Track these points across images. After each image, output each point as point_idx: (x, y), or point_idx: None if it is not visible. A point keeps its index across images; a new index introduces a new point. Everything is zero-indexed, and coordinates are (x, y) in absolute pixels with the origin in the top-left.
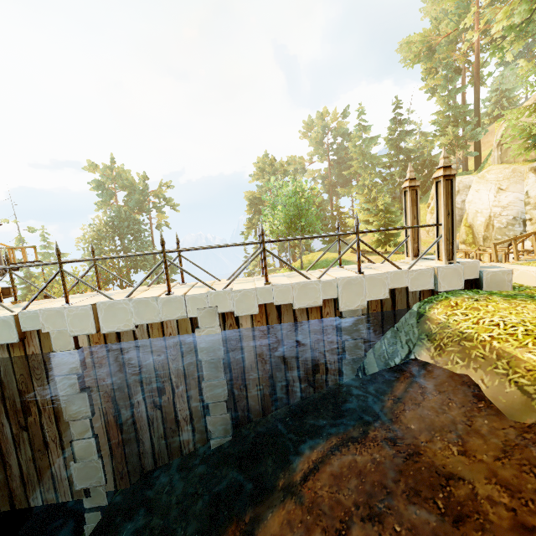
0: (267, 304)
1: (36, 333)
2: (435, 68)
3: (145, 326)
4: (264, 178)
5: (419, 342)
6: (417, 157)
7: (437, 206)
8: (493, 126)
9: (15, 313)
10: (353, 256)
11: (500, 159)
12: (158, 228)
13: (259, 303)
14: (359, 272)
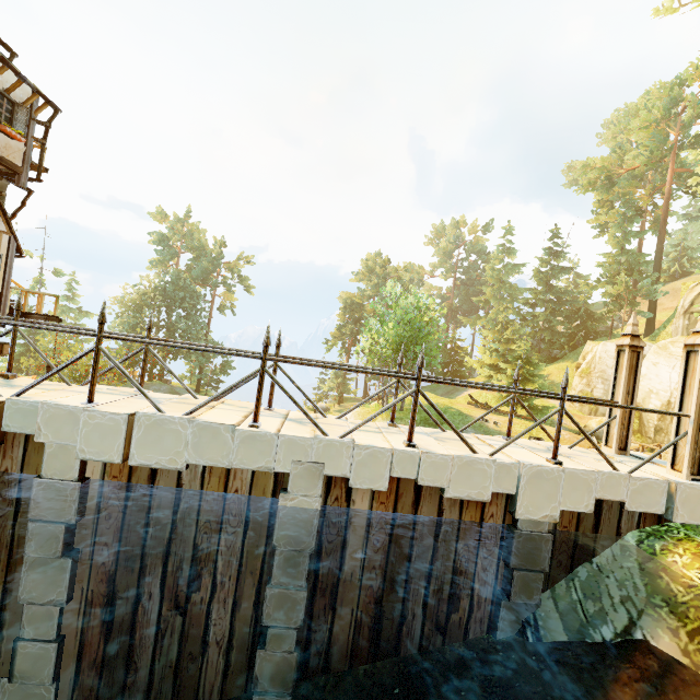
0: (402, 478)
1: (23, 439)
2: (612, 202)
3: (200, 467)
4: (370, 281)
5: (650, 609)
6: (570, 302)
7: (683, 386)
8: (669, 287)
9: (1, 399)
10: (473, 410)
11: (686, 330)
12: (221, 309)
13: (392, 475)
14: (555, 461)
